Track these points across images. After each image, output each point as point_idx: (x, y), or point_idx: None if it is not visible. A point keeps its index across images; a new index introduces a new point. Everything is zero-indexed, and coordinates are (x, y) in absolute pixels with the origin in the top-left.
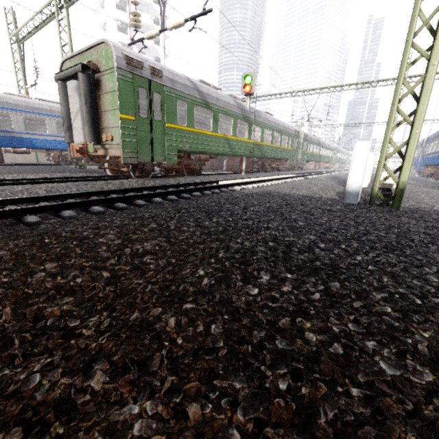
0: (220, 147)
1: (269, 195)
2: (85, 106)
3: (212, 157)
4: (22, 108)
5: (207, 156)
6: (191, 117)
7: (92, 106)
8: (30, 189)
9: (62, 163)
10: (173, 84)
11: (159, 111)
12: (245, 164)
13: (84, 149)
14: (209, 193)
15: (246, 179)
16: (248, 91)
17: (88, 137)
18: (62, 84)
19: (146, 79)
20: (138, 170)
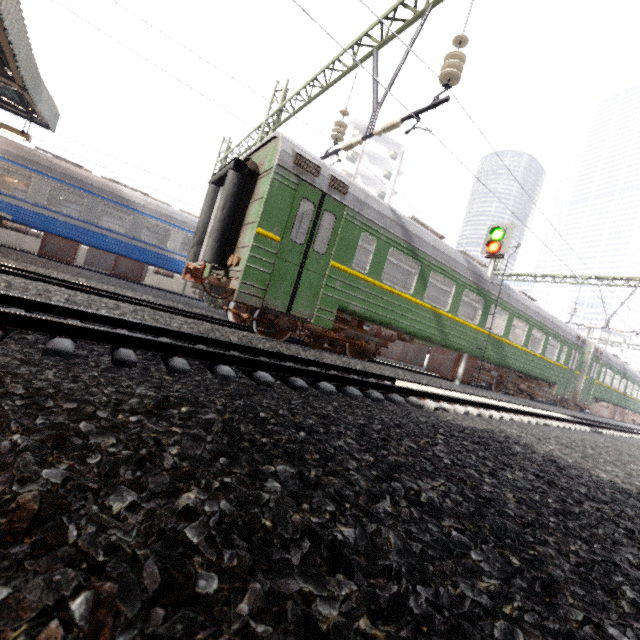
0: (421, 325)
1: (500, 446)
2: (220, 212)
3: (403, 338)
4: (188, 227)
5: (393, 333)
6: (380, 263)
7: (230, 214)
8: (53, 292)
9: (205, 299)
10: (362, 208)
11: (326, 240)
12: (464, 367)
13: (203, 272)
14: (357, 393)
15: (458, 393)
16: (494, 251)
17: (208, 254)
18: (214, 188)
19: (319, 190)
20: (264, 321)
